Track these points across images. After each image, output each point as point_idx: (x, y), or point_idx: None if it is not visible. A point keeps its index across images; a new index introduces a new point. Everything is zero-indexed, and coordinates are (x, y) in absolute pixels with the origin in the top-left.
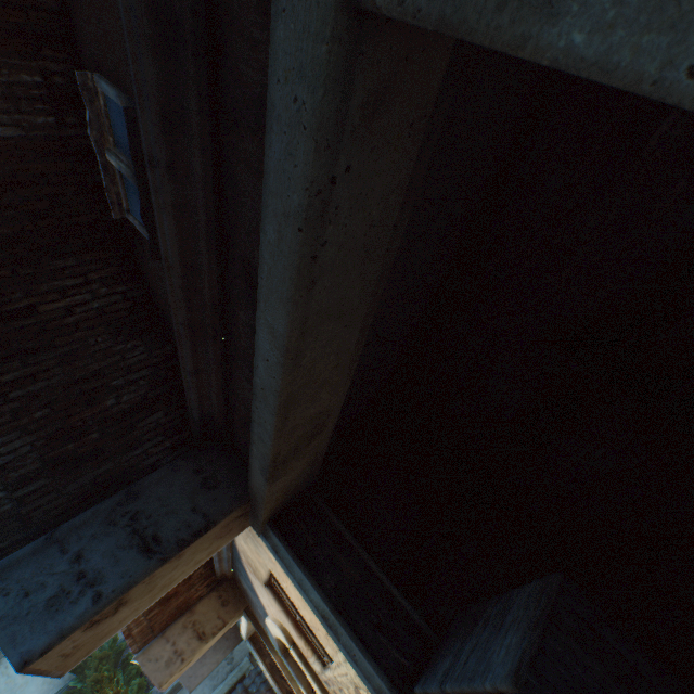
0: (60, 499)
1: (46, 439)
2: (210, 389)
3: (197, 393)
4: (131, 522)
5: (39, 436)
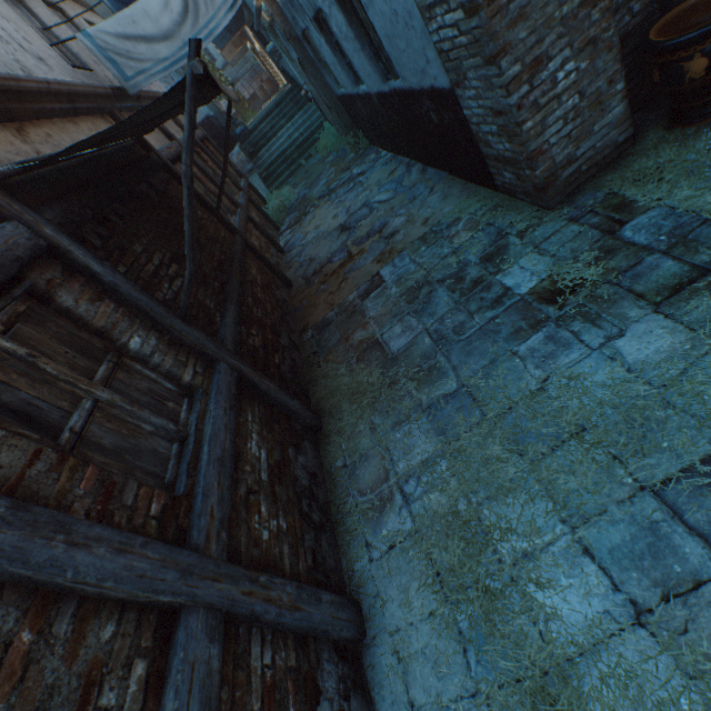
0: None
1: None
2: None
3: None
4: (227, 28)
5: None
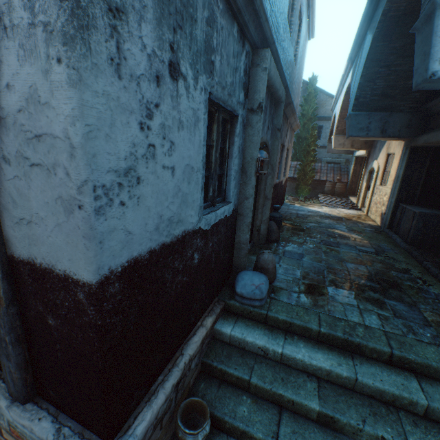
0: (376, 105)
1: (386, 86)
2: (438, 107)
3: (434, 105)
4: (384, 123)
5: (386, 84)
